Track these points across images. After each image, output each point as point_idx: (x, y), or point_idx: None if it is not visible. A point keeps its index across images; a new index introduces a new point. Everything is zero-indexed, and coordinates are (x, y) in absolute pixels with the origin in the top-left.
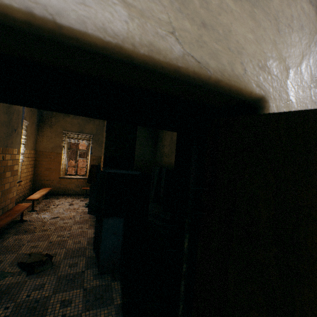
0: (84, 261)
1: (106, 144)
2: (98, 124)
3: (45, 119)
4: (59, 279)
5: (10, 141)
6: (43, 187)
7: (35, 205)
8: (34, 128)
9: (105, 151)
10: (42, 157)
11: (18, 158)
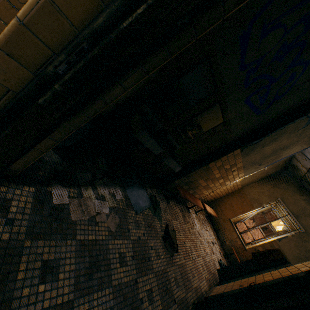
0: (182, 296)
1: None
2: None
3: (277, 178)
4: (165, 271)
5: (248, 167)
6: (213, 209)
7: (199, 211)
8: (261, 175)
9: None
10: (239, 195)
11: (235, 179)
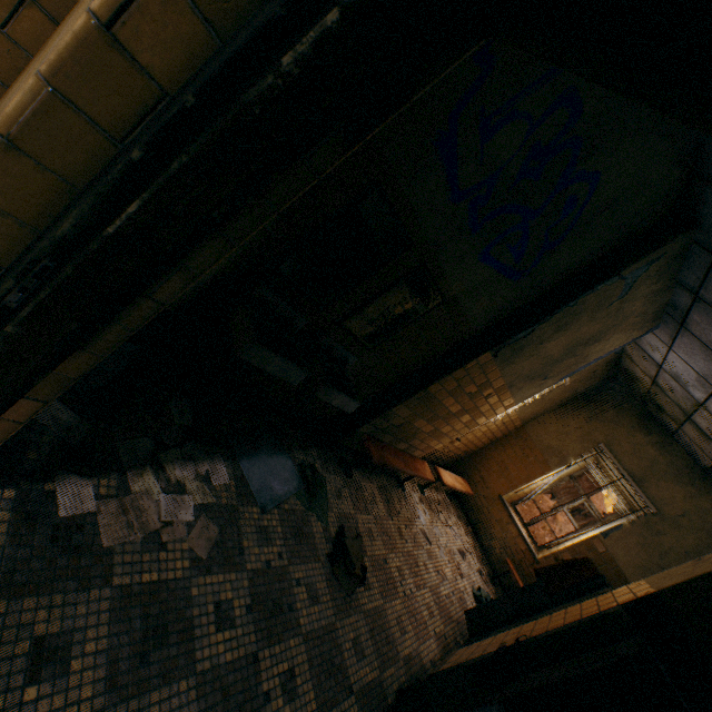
0: (370, 677)
1: (701, 578)
2: (702, 506)
3: (597, 400)
4: (329, 628)
5: (520, 385)
6: (465, 477)
7: (431, 485)
8: (562, 396)
9: (675, 586)
10: (518, 442)
11: (497, 412)
